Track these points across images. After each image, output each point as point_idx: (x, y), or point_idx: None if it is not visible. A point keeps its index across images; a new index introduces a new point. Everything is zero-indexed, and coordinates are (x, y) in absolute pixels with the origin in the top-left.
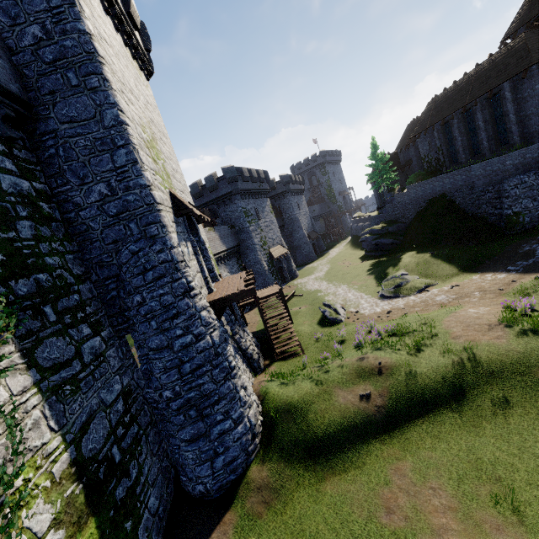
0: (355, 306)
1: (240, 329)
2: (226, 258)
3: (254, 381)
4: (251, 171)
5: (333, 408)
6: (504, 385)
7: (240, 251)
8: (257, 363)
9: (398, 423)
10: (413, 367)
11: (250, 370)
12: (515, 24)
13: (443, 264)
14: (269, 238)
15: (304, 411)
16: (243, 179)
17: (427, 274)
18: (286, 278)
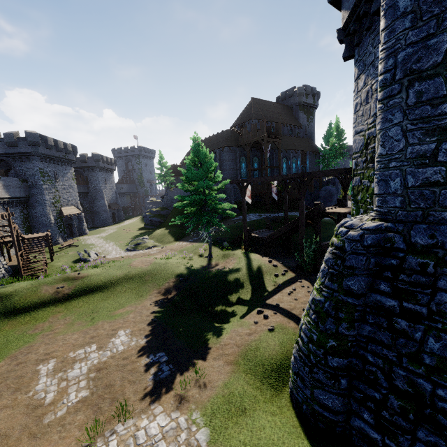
0: (107, 254)
1: None
2: (8, 205)
3: None
4: (58, 142)
5: (35, 294)
6: (132, 282)
7: (29, 203)
8: None
9: (72, 299)
10: (97, 276)
11: None
12: (236, 123)
13: (170, 236)
14: (64, 199)
15: (13, 295)
16: (47, 146)
17: (160, 240)
18: (75, 233)
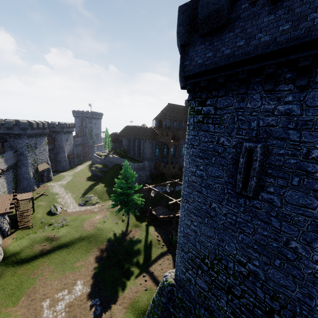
0: (67, 207)
1: (2, 218)
2: (6, 171)
3: (3, 241)
4: (39, 124)
5: (32, 250)
6: (83, 241)
7: (17, 164)
8: (6, 233)
9: (51, 253)
10: (64, 236)
11: (2, 236)
12: (157, 117)
13: (107, 194)
14: (40, 159)
15: (20, 251)
16: (32, 129)
17: (101, 197)
18: (44, 180)
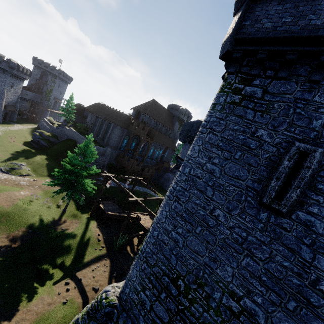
0: None
1: None
2: None
3: None
4: None
5: None
6: None
7: None
8: None
9: None
10: None
11: None
12: (136, 108)
13: (46, 169)
14: None
15: None
16: None
17: (36, 170)
18: None
